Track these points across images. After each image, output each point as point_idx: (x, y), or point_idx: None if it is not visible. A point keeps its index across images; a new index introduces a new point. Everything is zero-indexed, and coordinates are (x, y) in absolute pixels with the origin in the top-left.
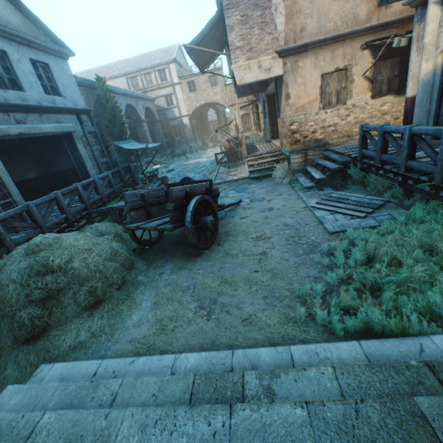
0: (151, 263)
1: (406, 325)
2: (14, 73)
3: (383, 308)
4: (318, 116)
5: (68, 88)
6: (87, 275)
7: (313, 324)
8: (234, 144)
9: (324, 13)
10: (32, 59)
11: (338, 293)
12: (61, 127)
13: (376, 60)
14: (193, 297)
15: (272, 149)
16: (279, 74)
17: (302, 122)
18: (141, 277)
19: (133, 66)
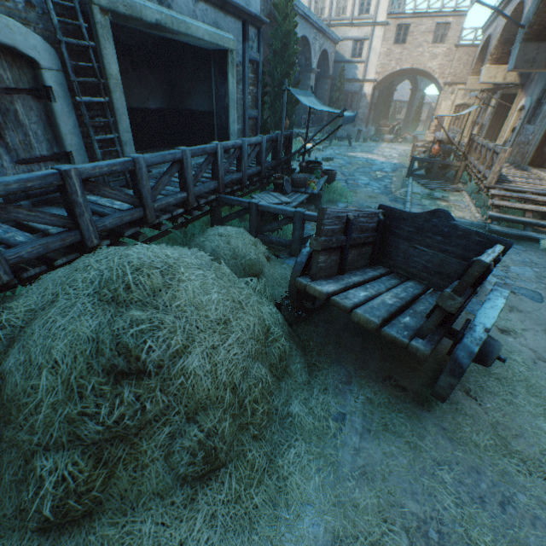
0: (314, 365)
1: None
2: None
3: None
4: None
5: None
6: (207, 395)
7: None
8: (443, 150)
9: None
10: None
11: None
12: (217, 34)
13: None
14: None
15: (543, 187)
16: None
17: None
18: (298, 407)
19: None
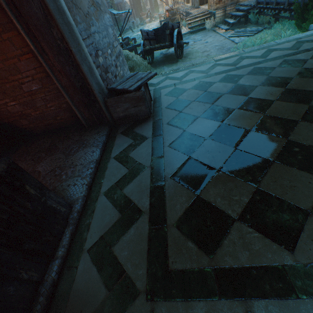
0: (155, 68)
1: None
2: None
3: None
4: None
5: None
6: (139, 64)
7: None
8: (171, 14)
9: None
10: None
11: None
12: None
13: None
14: None
15: (202, 11)
16: None
17: None
18: (155, 71)
19: None
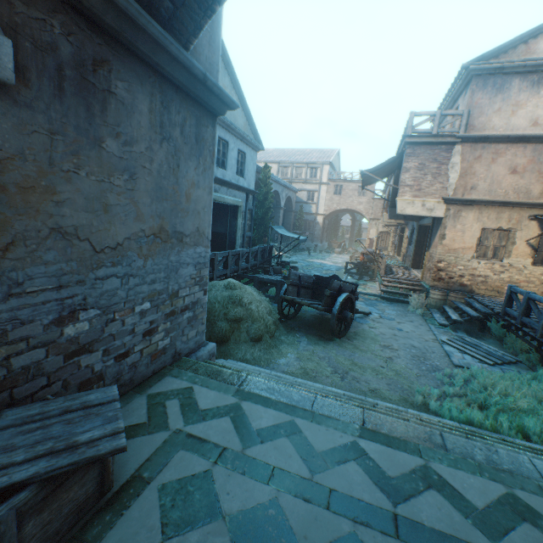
0: (289, 331)
1: (498, 427)
2: (226, 157)
3: (484, 411)
4: (469, 263)
5: (249, 172)
6: (257, 318)
7: (425, 409)
8: (368, 258)
9: (497, 181)
10: (239, 149)
11: (451, 397)
12: (235, 200)
13: (541, 233)
14: (329, 364)
15: (410, 277)
16: (439, 216)
17: (451, 263)
18: (283, 338)
19: (289, 157)
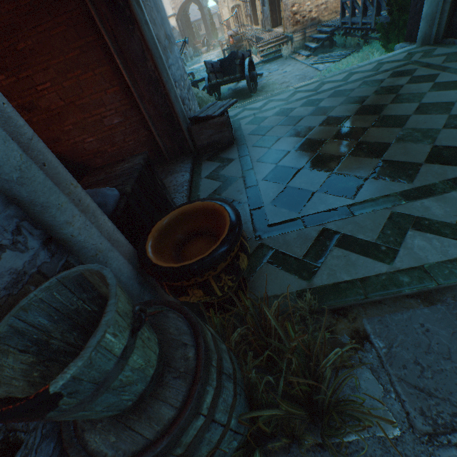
0: None
1: None
2: None
3: None
4: None
5: None
6: (206, 101)
7: None
8: (236, 40)
9: None
10: None
11: None
12: None
13: None
14: None
15: (276, 35)
16: None
17: (301, 3)
18: None
19: None
